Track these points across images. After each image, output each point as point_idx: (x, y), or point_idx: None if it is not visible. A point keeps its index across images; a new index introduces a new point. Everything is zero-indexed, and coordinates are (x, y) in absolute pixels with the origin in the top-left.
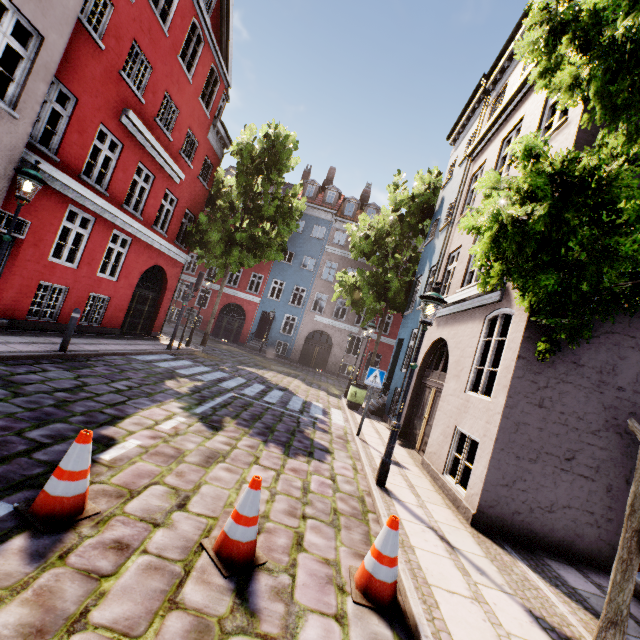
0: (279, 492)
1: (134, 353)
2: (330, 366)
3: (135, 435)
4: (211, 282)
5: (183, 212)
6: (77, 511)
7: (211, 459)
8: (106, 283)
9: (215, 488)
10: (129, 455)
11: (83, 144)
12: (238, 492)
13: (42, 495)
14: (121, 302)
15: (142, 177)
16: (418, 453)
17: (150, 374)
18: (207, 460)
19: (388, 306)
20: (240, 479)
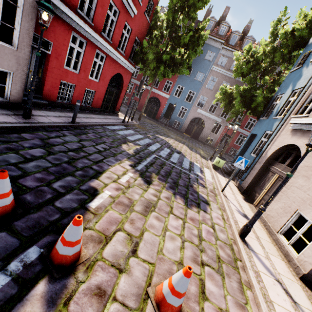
0: (186, 239)
1: (107, 124)
2: (201, 138)
3: (108, 187)
4: (146, 86)
5: (134, 39)
6: (75, 260)
7: (147, 208)
8: (93, 83)
9: (151, 235)
10: (105, 204)
11: None
12: (164, 239)
13: (55, 251)
14: (100, 94)
15: (112, 12)
16: (255, 207)
17: (114, 139)
18: (145, 209)
19: (248, 111)
20: (164, 227)
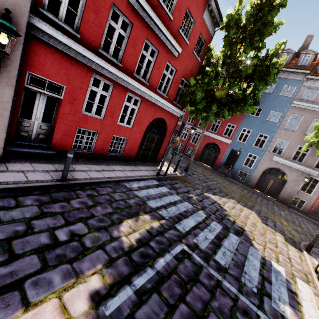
0: None
1: (127, 180)
2: (281, 197)
3: None
4: (193, 129)
5: (180, 80)
6: None
7: None
8: (124, 129)
9: None
10: None
11: (99, 23)
12: None
13: None
14: (135, 141)
15: (148, 52)
16: None
17: (118, 208)
18: None
19: None
20: None
